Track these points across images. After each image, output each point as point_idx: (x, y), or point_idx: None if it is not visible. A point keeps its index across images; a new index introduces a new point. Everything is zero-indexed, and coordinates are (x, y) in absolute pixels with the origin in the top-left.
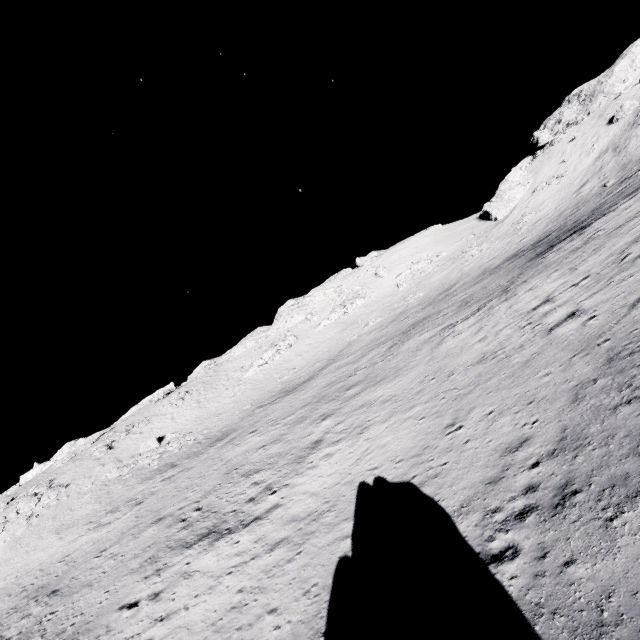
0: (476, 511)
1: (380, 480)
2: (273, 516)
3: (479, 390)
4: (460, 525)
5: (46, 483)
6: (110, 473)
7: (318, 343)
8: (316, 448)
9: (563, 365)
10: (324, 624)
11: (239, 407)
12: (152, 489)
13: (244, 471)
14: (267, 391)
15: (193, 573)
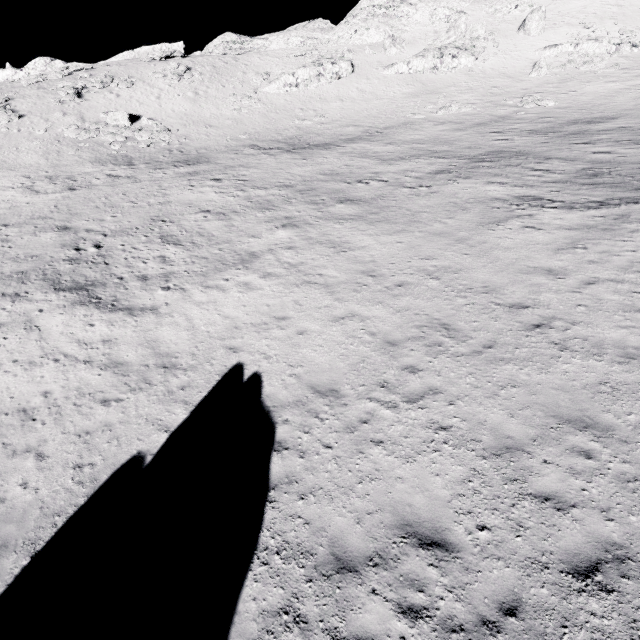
0: (283, 586)
1: (256, 383)
2: (142, 322)
3: (470, 366)
4: (250, 583)
5: (1, 99)
6: (66, 129)
7: (372, 96)
8: (245, 264)
9: (632, 468)
10: (47, 539)
11: (235, 130)
12: (93, 180)
13: (167, 231)
14: (275, 129)
15: (34, 328)
